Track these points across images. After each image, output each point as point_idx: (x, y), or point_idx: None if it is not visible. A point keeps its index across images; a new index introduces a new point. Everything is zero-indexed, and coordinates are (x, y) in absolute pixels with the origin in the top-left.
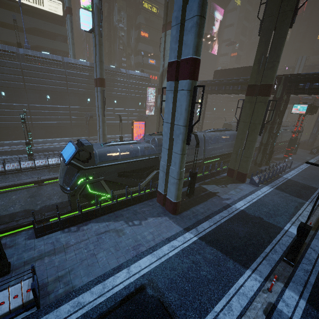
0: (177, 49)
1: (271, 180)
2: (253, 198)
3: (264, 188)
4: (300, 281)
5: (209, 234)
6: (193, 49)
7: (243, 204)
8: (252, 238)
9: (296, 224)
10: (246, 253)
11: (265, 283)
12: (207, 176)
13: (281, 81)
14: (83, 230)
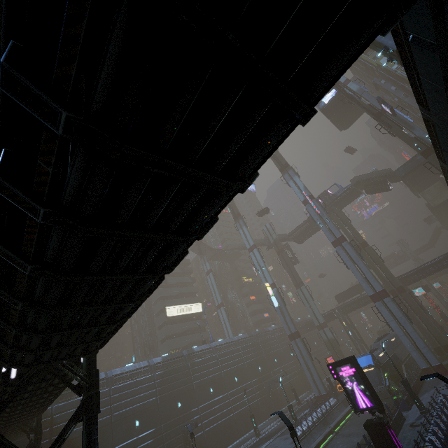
0: (371, 289)
1: None
2: None
3: None
4: None
5: None
6: (380, 286)
7: None
8: None
9: None
10: None
11: None
12: None
13: None
14: (422, 399)
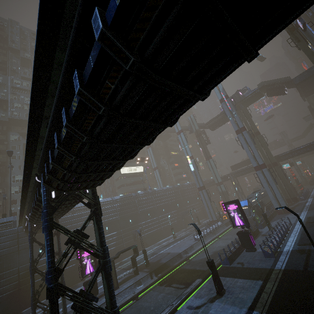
0: (256, 163)
1: (308, 197)
2: (309, 202)
3: (309, 199)
4: None
5: (309, 209)
6: (262, 161)
7: (308, 203)
8: None
9: None
10: None
11: None
12: None
13: None
14: (271, 224)
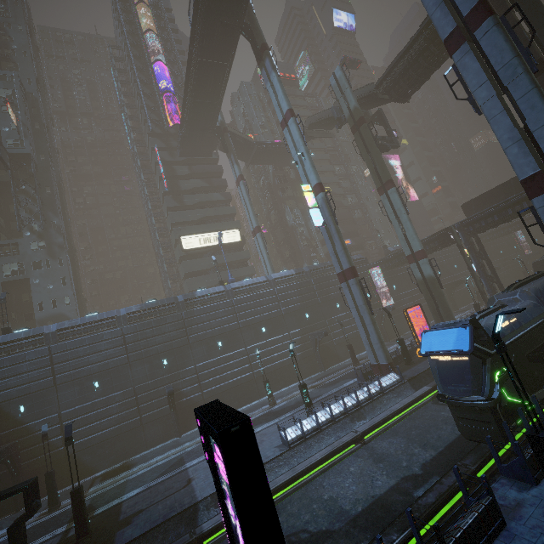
0: (532, 161)
1: None
2: None
3: None
4: None
5: None
6: None
7: None
8: None
9: None
10: None
11: None
12: None
13: None
14: None
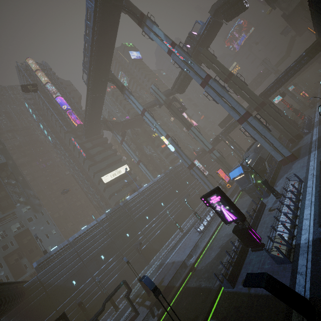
0: (237, 115)
1: (312, 127)
2: (316, 134)
3: (314, 130)
4: None
5: (318, 147)
6: (244, 110)
7: (315, 137)
8: None
9: None
10: None
11: None
12: None
13: None
14: (278, 184)
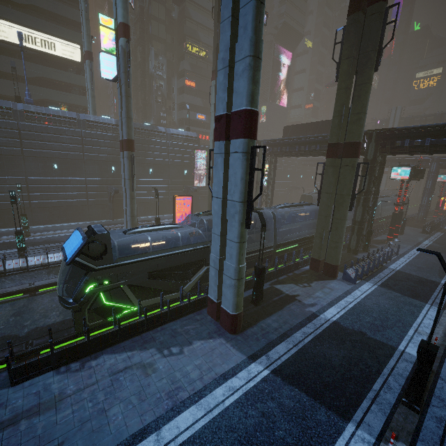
0: (226, 99)
1: (373, 273)
2: (350, 302)
3: (365, 286)
4: (432, 439)
5: (287, 364)
6: (247, 98)
7: (336, 311)
8: (353, 367)
9: (416, 340)
10: (345, 394)
11: (379, 445)
12: (281, 271)
13: (372, 138)
14: (90, 367)
